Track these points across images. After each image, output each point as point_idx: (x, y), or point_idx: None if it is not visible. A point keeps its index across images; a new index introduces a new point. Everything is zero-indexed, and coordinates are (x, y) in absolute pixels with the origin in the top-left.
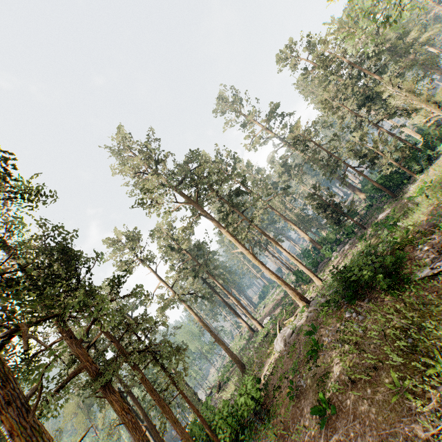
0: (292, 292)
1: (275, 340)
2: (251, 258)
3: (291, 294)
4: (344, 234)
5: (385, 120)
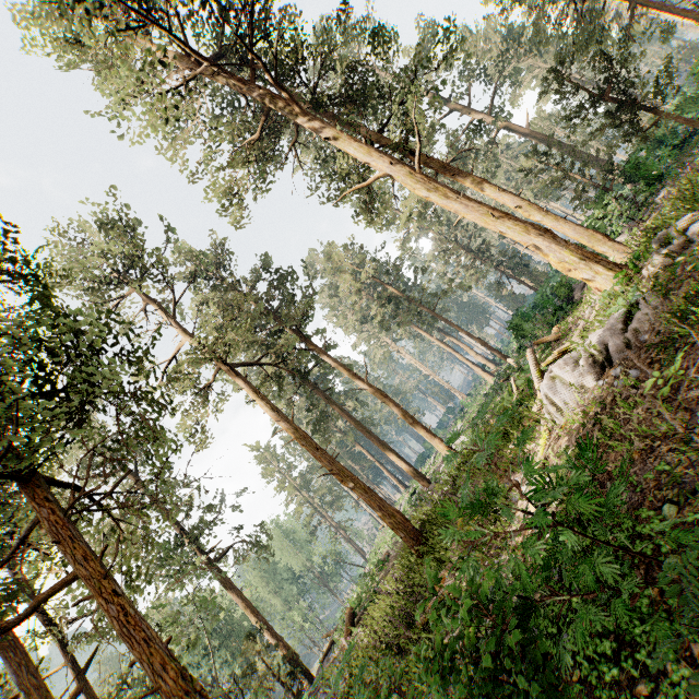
0: (567, 246)
1: (544, 382)
2: (418, 184)
3: (566, 251)
4: (644, 177)
5: (661, 14)
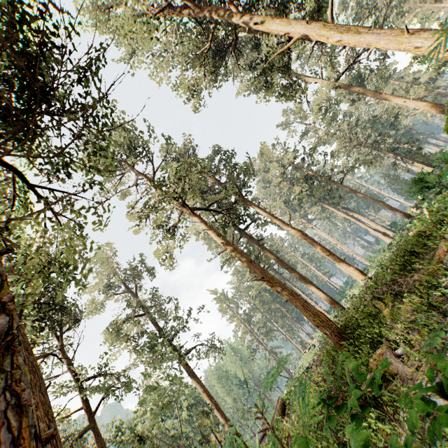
0: None
1: None
2: (331, 31)
3: None
4: None
5: None
